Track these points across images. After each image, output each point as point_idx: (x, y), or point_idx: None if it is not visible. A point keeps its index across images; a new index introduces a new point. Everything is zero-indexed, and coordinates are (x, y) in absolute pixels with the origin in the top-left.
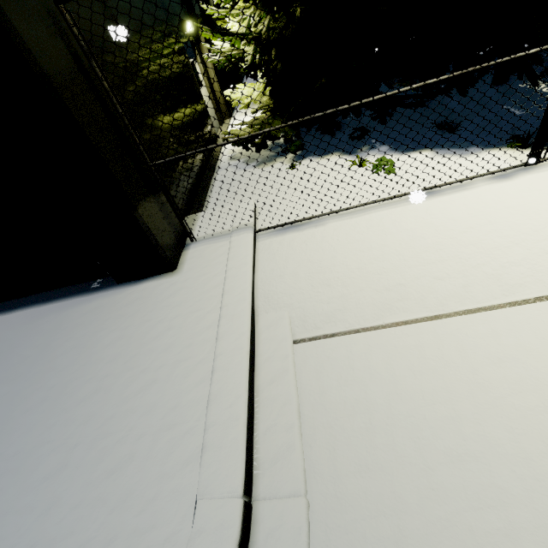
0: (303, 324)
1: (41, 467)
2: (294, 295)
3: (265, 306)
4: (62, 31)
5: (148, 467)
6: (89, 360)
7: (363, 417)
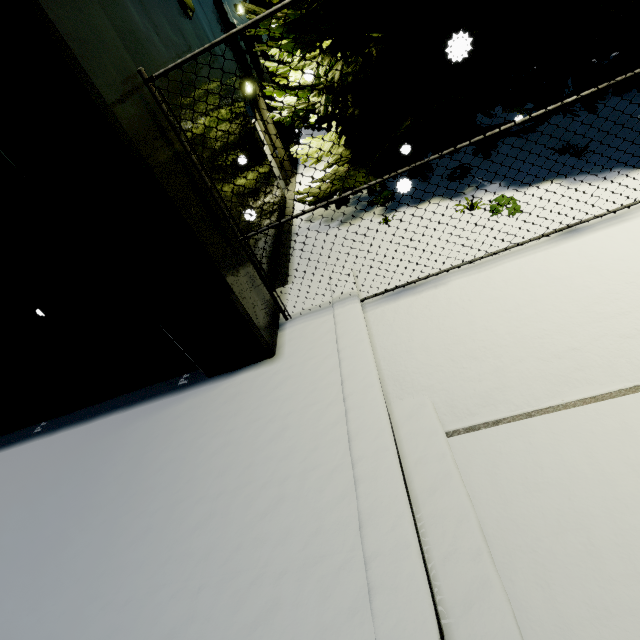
0: (452, 410)
1: (162, 621)
2: (433, 375)
3: (397, 392)
4: (150, 109)
5: (301, 618)
6: (194, 475)
7: (577, 535)
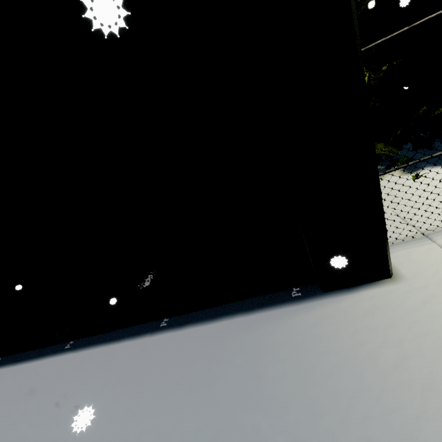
0: None
1: None
2: None
3: None
4: None
5: None
6: (386, 385)
7: None
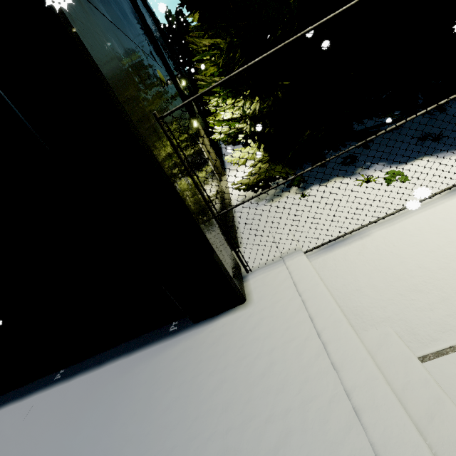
0: (415, 337)
1: None
2: (387, 307)
3: (360, 324)
4: (158, 136)
5: None
6: (200, 412)
7: None
